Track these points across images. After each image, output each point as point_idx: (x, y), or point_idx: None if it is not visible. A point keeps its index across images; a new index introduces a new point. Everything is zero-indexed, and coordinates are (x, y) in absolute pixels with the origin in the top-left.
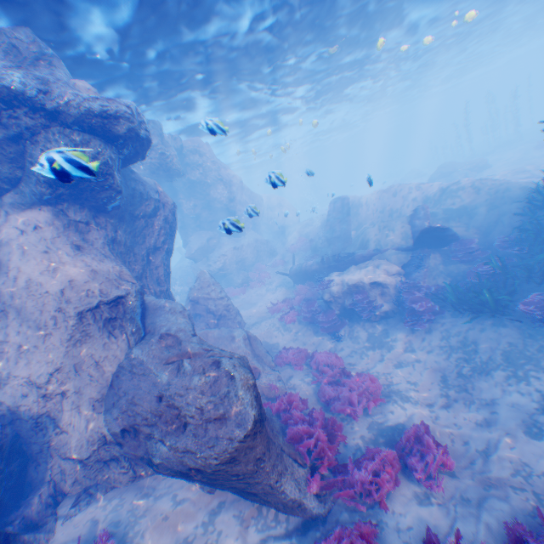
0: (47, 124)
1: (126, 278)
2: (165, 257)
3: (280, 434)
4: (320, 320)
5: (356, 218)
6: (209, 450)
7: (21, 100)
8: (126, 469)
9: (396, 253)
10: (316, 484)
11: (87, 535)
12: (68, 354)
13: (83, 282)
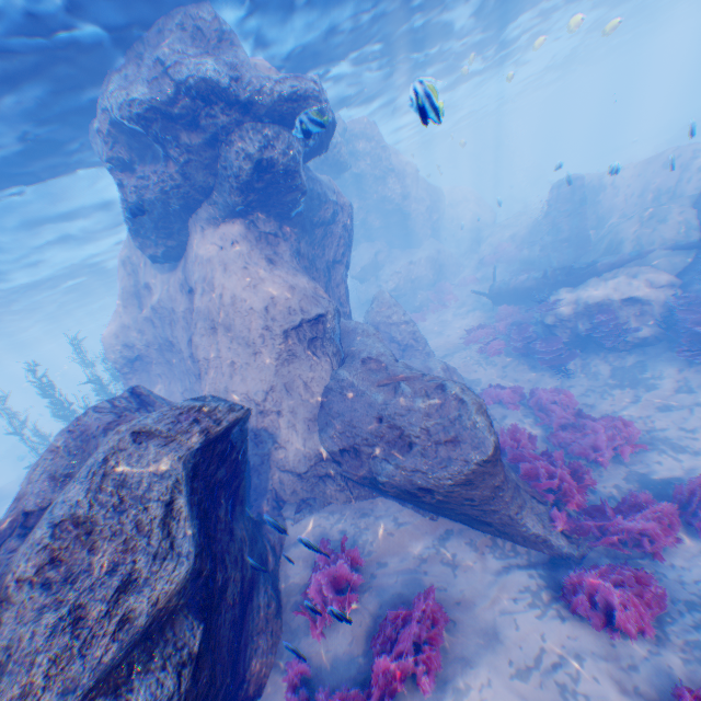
0: (239, 120)
1: (320, 294)
2: (344, 273)
3: (510, 471)
4: (539, 351)
5: (593, 210)
6: (441, 471)
7: (217, 95)
8: (341, 487)
9: (668, 255)
10: (563, 524)
11: (319, 537)
12: (276, 373)
13: (282, 298)
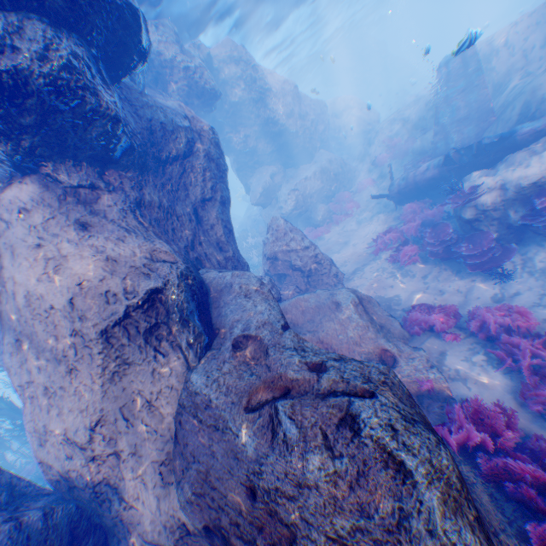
0: None
1: (160, 259)
2: (220, 210)
3: (512, 537)
4: (465, 253)
5: (487, 79)
6: None
7: None
8: None
9: None
10: None
11: None
12: (106, 396)
13: (97, 281)
